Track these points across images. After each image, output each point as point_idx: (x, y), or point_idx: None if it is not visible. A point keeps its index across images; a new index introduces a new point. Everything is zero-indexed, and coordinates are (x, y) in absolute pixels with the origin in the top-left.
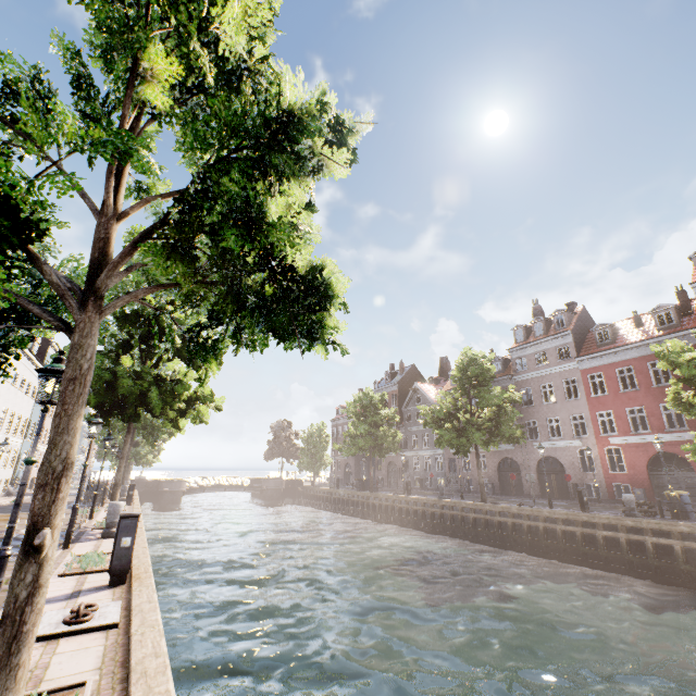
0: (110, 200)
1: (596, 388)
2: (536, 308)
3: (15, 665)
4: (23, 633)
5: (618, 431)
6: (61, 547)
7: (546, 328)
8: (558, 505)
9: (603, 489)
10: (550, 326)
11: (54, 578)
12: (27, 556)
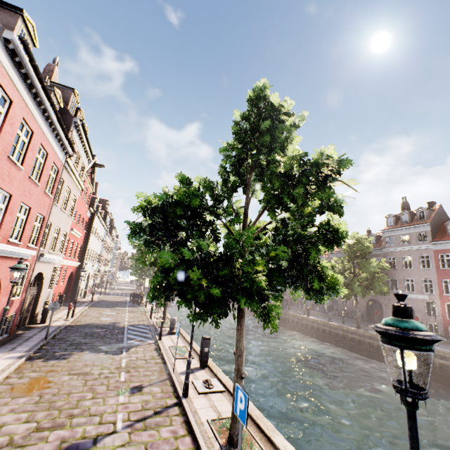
0: None
1: (443, 262)
2: (404, 203)
3: None
4: None
5: None
6: (157, 339)
7: (410, 219)
8: None
9: (440, 329)
10: (414, 217)
11: (173, 359)
12: (238, 379)
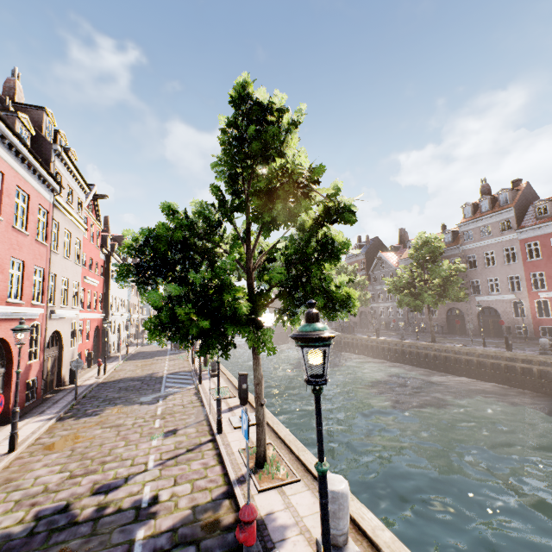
0: (251, 266)
1: (532, 253)
2: (484, 186)
3: (265, 437)
4: (264, 429)
5: (547, 287)
6: (198, 383)
7: (491, 205)
8: (491, 343)
9: (530, 330)
10: (495, 203)
11: (213, 401)
12: (259, 406)
